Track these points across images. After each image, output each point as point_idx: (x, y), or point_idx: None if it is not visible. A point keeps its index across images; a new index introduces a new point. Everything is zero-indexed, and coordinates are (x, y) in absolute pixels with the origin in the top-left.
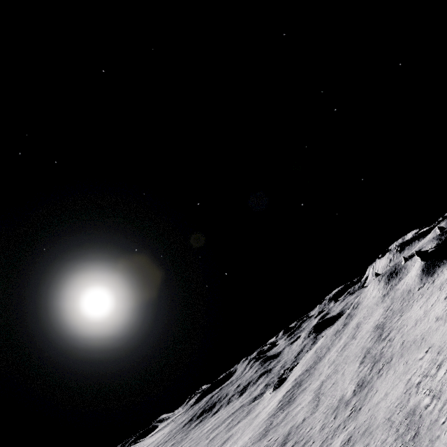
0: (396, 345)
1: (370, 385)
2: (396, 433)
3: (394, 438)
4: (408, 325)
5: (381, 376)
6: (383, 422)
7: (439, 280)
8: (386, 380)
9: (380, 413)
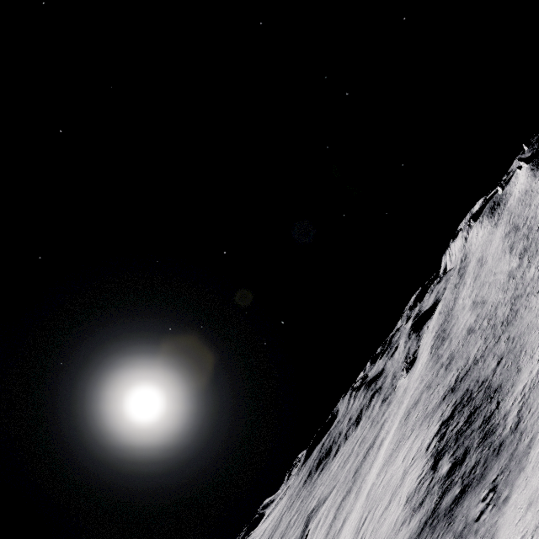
0: None
1: (535, 240)
2: None
3: None
4: None
5: None
6: None
7: None
8: None
9: None
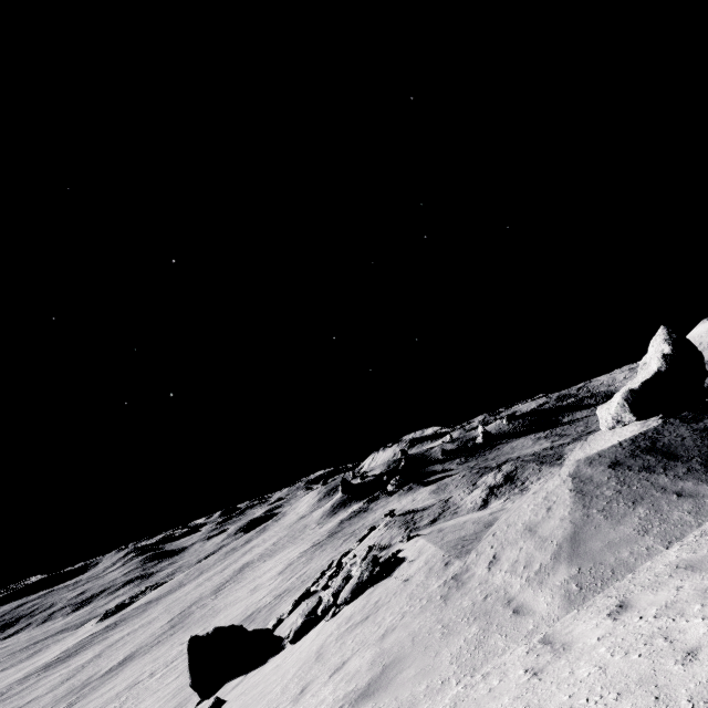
0: (207, 608)
1: (126, 665)
2: None
3: None
4: (245, 581)
5: (146, 654)
6: None
7: (326, 527)
8: (138, 665)
9: None
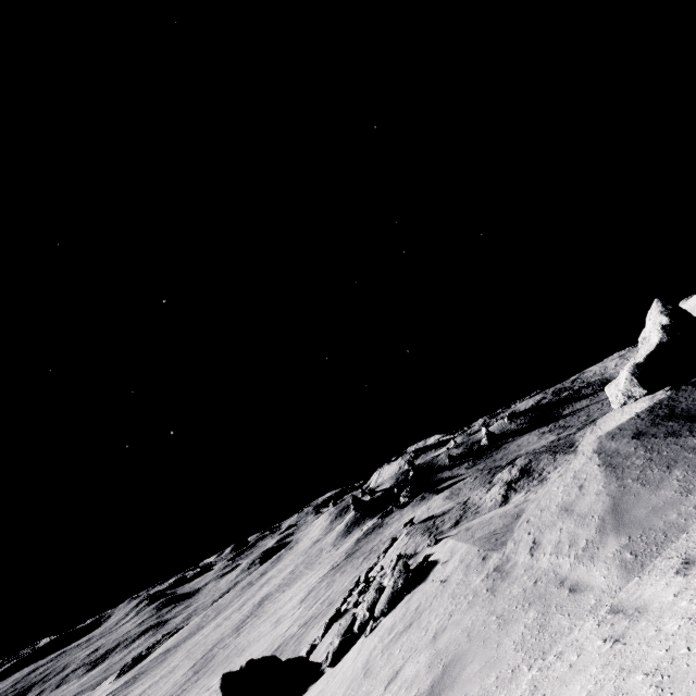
0: (230, 648)
1: None
2: None
3: None
4: (266, 615)
5: None
6: None
7: (342, 548)
8: None
9: None
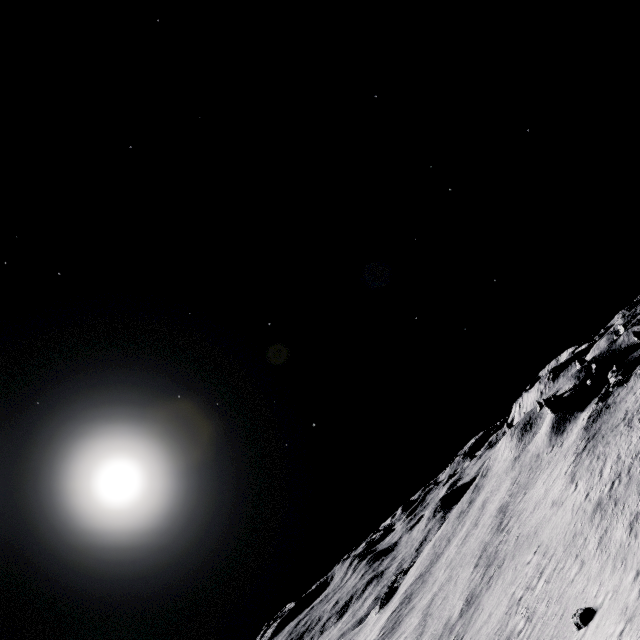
0: (511, 540)
1: (478, 601)
2: None
3: None
4: (528, 509)
5: (490, 587)
6: None
7: (567, 442)
8: (493, 595)
9: None
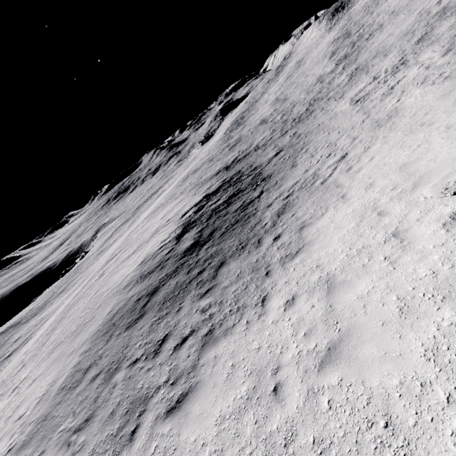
0: (382, 19)
1: (360, 49)
2: (426, 26)
3: (426, 28)
4: (393, 4)
5: (373, 37)
6: (399, 39)
7: None
8: (384, 33)
9: (389, 42)
